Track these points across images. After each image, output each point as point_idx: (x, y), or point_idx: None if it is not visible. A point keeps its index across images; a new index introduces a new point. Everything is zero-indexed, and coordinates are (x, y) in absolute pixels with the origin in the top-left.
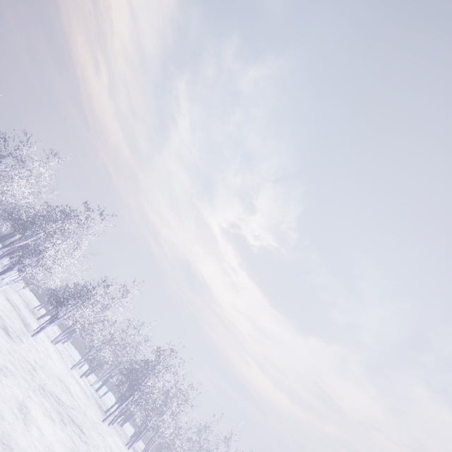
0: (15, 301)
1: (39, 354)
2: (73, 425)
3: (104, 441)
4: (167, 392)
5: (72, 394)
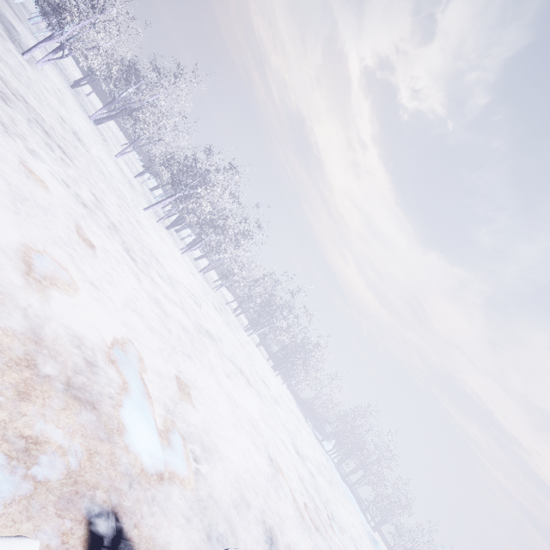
0: (17, 27)
1: (27, 73)
2: (44, 135)
3: (128, 209)
4: (226, 217)
5: (89, 151)
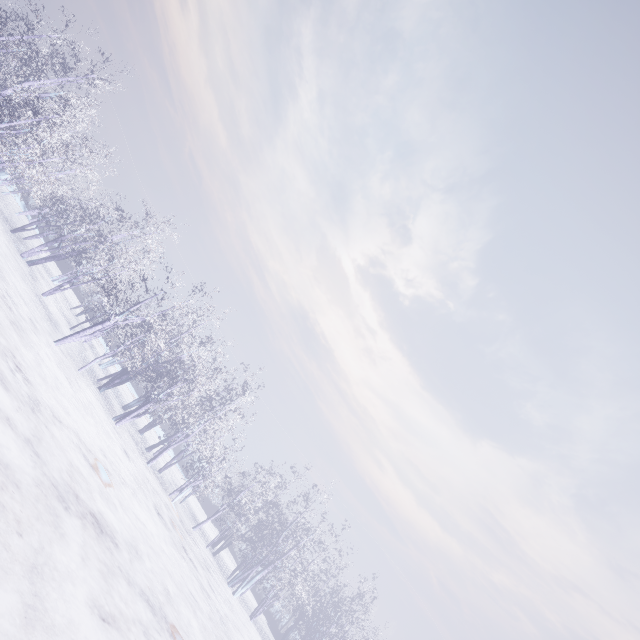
0: None
1: None
2: None
3: (6, 310)
4: (193, 365)
5: None
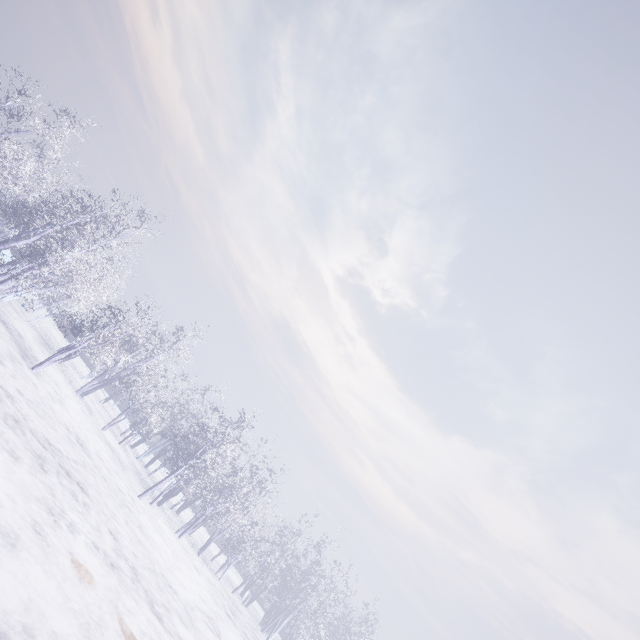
0: (19, 329)
1: (38, 391)
2: (66, 479)
3: (131, 515)
4: (235, 473)
5: (89, 452)
